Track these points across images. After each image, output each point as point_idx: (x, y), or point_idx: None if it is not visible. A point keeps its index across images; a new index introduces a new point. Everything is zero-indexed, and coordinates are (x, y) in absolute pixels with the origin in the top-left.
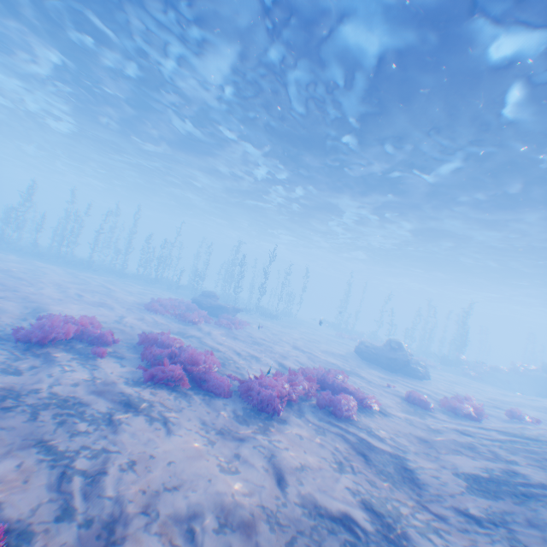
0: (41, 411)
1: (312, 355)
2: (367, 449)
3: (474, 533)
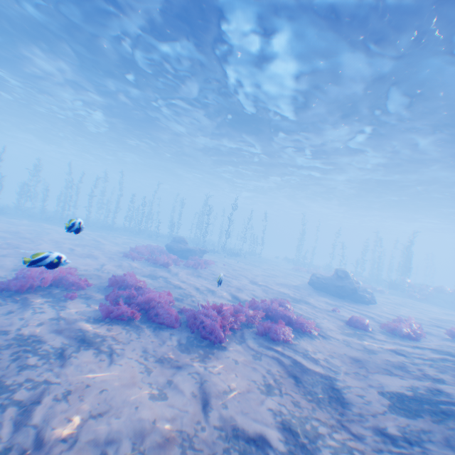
0: (1, 349)
1: (266, 287)
2: (299, 370)
3: (388, 454)
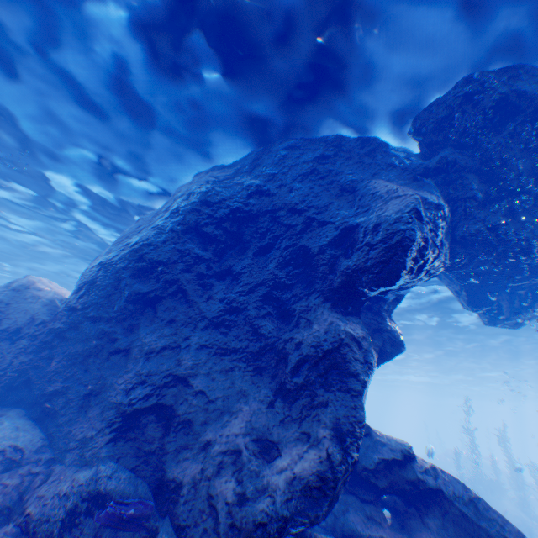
0: None
1: None
2: None
3: None
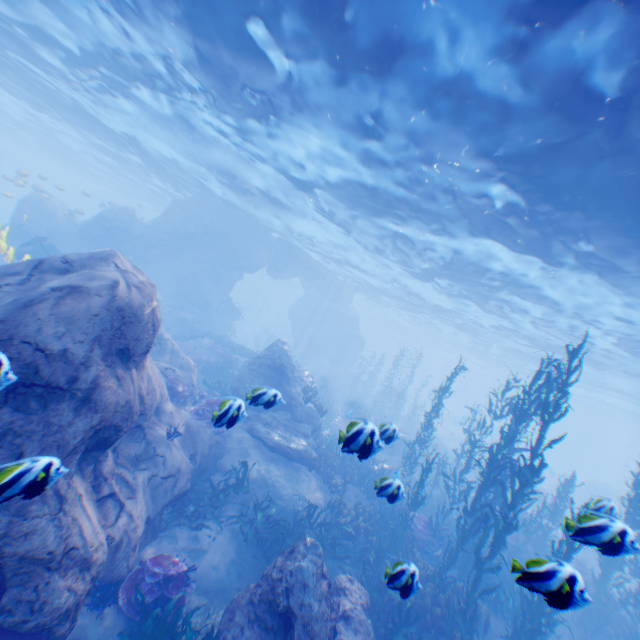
0: None
1: None
2: None
3: None
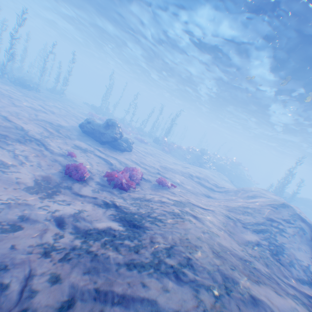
0: None
1: (2, 119)
2: None
3: None
